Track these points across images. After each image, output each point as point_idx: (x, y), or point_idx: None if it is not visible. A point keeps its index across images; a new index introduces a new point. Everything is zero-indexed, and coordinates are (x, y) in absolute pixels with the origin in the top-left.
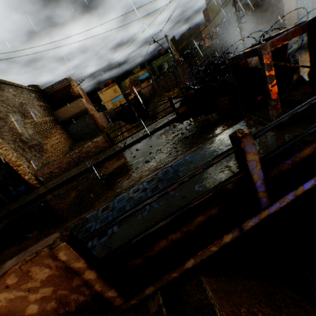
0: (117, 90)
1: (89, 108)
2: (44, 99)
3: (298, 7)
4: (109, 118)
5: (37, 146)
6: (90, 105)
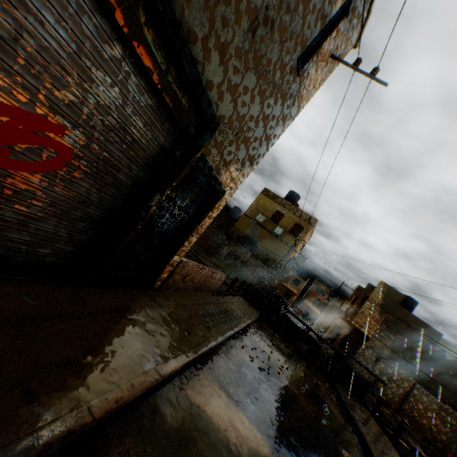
0: None
1: None
2: None
3: None
4: None
5: None
6: None
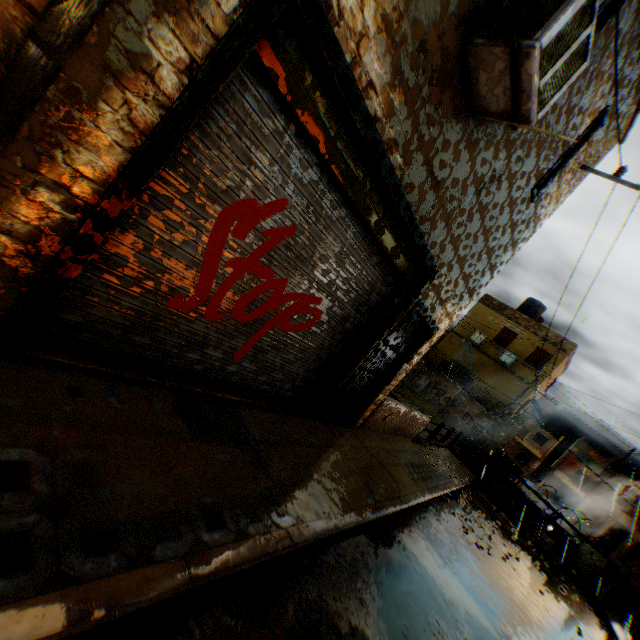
0: None
1: None
2: None
3: None
4: None
5: None
6: None
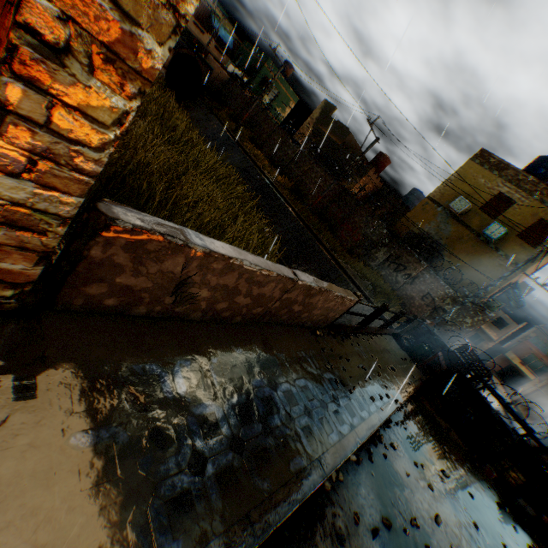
0: None
1: None
2: None
3: None
4: None
5: None
6: None
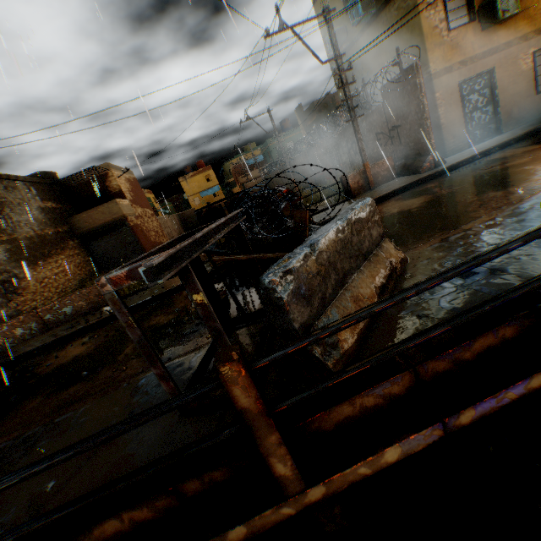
0: (211, 177)
1: (133, 215)
2: (57, 196)
3: (465, 93)
4: (187, 224)
5: (4, 284)
6: (141, 207)
